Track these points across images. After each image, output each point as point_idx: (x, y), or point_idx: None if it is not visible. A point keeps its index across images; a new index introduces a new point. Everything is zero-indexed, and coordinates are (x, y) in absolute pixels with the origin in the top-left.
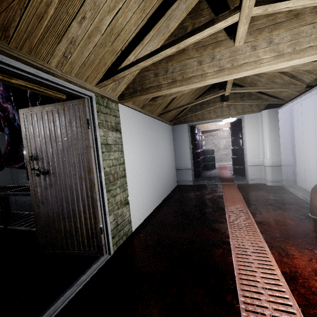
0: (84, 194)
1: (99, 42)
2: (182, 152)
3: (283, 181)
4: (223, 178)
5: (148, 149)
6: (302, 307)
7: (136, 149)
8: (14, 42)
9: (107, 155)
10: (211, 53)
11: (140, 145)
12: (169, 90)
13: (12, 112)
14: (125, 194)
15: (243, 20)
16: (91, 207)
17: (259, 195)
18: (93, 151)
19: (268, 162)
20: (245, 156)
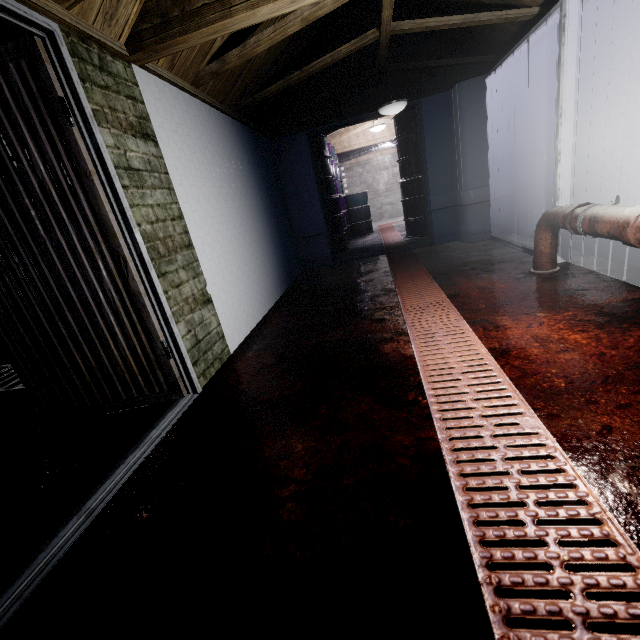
0: (110, 287)
1: None
2: (304, 200)
3: (491, 230)
4: (388, 244)
5: (229, 190)
6: (516, 380)
7: (204, 188)
8: None
9: (138, 196)
10: None
11: (211, 180)
12: (252, 13)
13: None
14: (199, 283)
15: None
16: (132, 312)
17: (453, 259)
18: (100, 185)
19: (468, 196)
20: (426, 191)
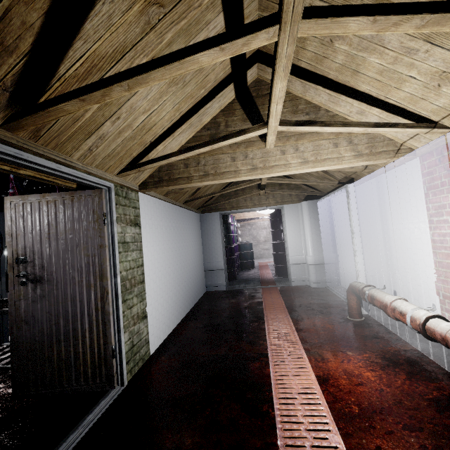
0: (93, 307)
1: (129, 136)
2: (213, 248)
3: (327, 282)
4: (263, 280)
5: (171, 245)
6: (330, 403)
7: (157, 247)
8: (42, 140)
9: (124, 256)
10: (244, 152)
11: (162, 241)
12: (201, 183)
13: None
14: (142, 305)
15: (271, 133)
16: (101, 324)
17: (302, 299)
18: (108, 252)
19: (311, 259)
20: (287, 252)
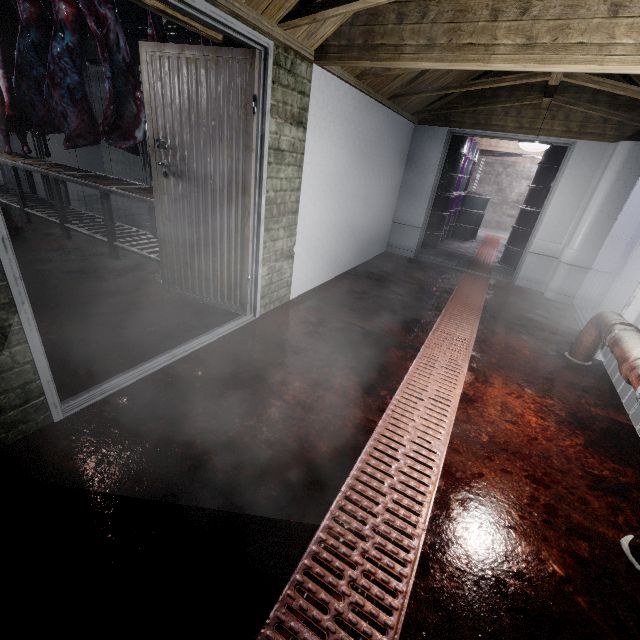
0: (233, 226)
1: None
2: (416, 191)
3: (575, 297)
4: (476, 262)
5: (348, 170)
6: (458, 421)
7: (326, 167)
8: None
9: (275, 170)
10: None
11: (336, 161)
12: (415, 63)
13: (113, 29)
14: (290, 241)
15: None
16: (239, 247)
17: (516, 307)
18: (255, 159)
19: (570, 255)
20: (534, 231)
